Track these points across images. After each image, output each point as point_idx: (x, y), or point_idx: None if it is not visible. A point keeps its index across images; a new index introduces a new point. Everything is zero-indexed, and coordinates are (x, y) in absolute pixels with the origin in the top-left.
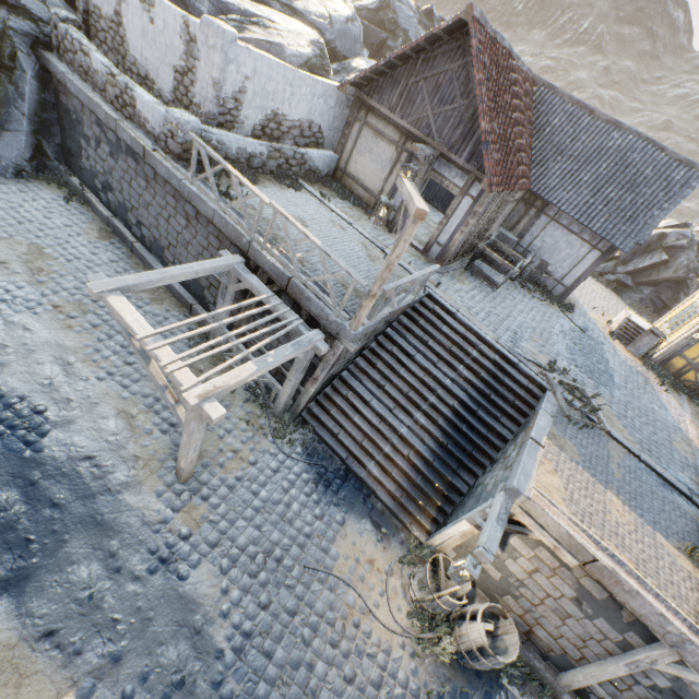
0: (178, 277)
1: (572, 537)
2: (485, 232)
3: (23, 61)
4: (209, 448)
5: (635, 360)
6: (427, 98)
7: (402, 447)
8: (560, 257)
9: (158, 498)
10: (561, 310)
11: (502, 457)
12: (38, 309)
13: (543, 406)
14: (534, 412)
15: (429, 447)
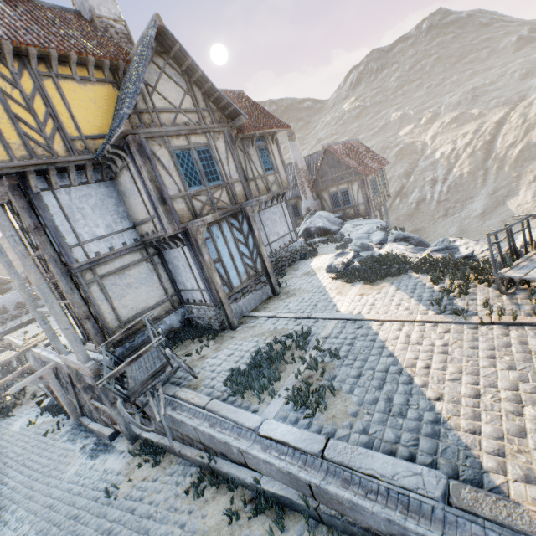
0: None
1: (6, 338)
2: None
3: None
4: None
5: None
6: None
7: None
8: None
9: None
10: None
11: None
12: None
13: None
14: None
15: None
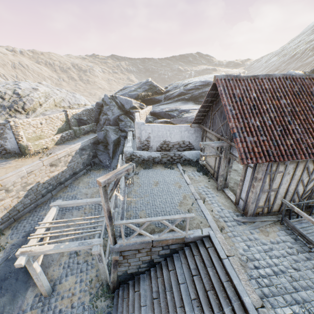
0: (80, 203)
1: None
2: (311, 191)
3: (121, 142)
4: (67, 285)
5: None
6: (218, 119)
7: None
8: None
9: (34, 298)
10: None
11: None
12: (80, 209)
13: None
14: None
15: None
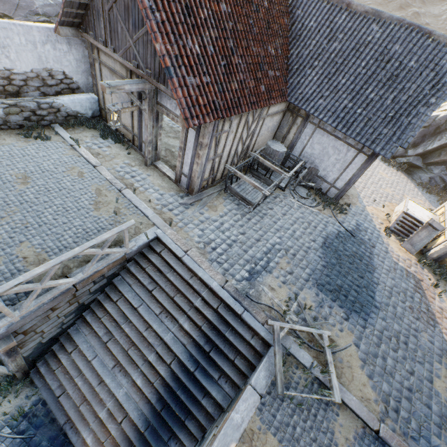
0: None
1: None
2: (247, 149)
3: None
4: None
5: (409, 258)
6: (124, 25)
7: (116, 413)
8: (330, 162)
9: None
10: (333, 214)
11: (202, 444)
12: None
13: (253, 380)
14: (246, 383)
15: (144, 412)
